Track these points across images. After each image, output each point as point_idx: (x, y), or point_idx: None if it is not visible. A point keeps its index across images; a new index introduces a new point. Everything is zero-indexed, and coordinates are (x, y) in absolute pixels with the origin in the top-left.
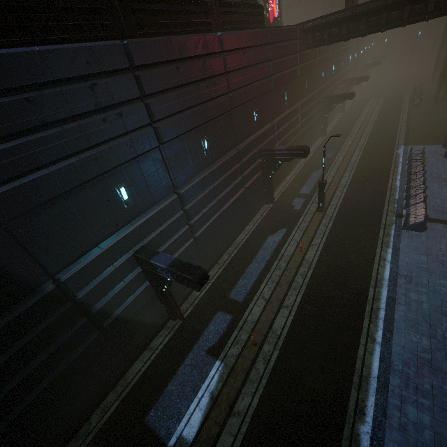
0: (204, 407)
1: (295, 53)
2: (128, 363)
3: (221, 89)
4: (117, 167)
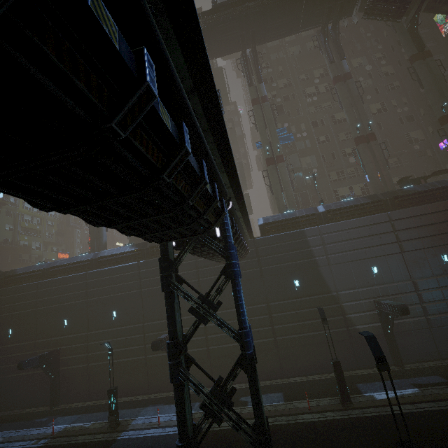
0: (393, 395)
1: None
2: (356, 367)
3: None
4: (374, 258)
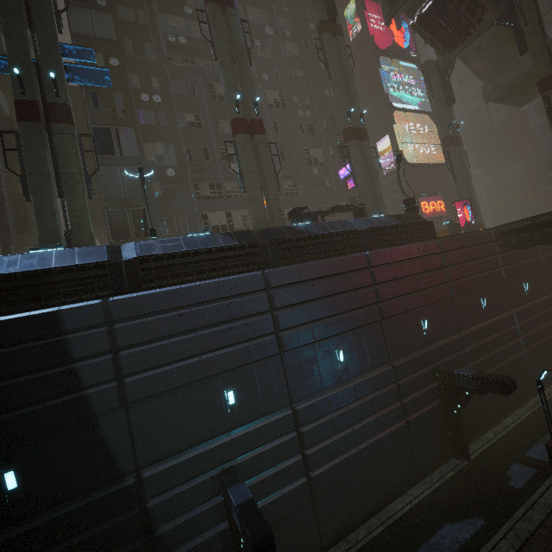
0: None
1: (492, 255)
2: None
3: (366, 299)
4: (232, 370)
